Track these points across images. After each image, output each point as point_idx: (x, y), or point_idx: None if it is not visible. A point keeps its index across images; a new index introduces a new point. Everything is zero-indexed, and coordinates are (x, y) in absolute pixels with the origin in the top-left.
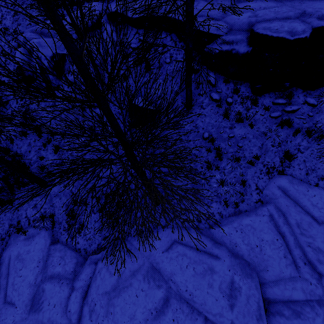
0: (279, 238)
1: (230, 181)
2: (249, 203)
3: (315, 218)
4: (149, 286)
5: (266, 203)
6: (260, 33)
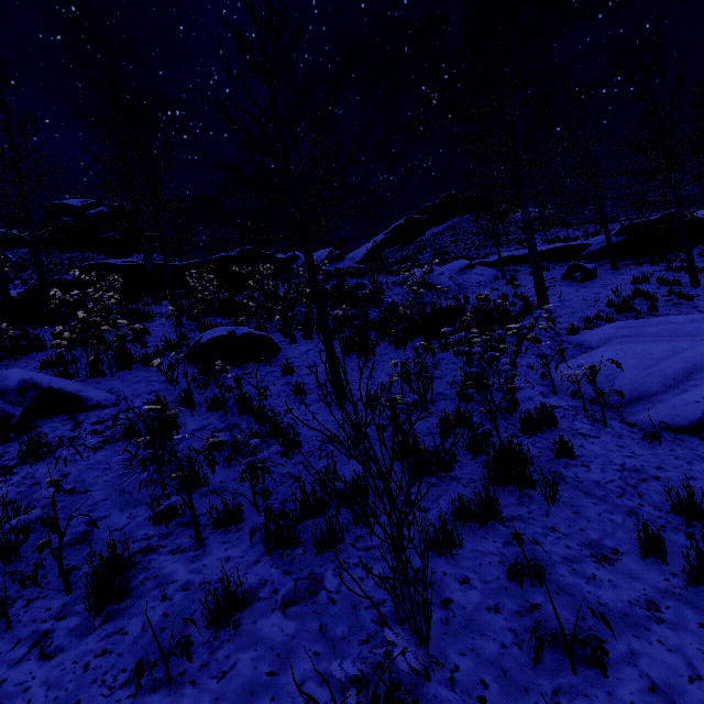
0: None
1: None
2: None
3: None
4: None
5: None
6: (627, 225)
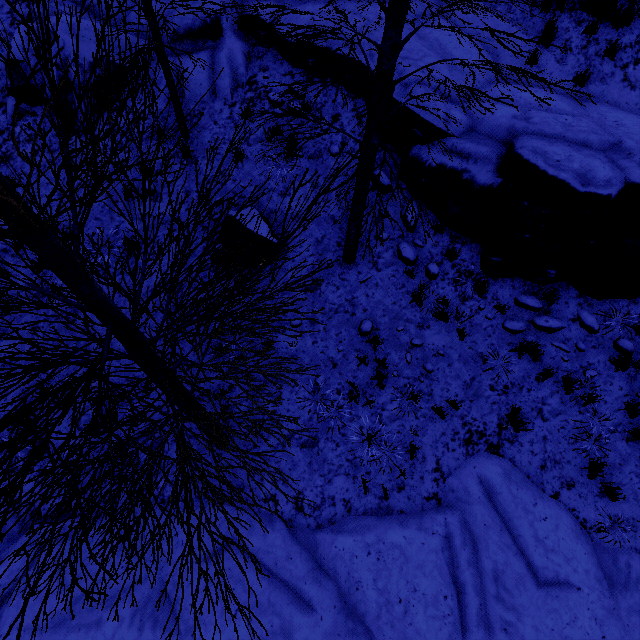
0: (450, 594)
1: (386, 439)
2: (413, 497)
3: (534, 570)
4: (139, 638)
5: (447, 507)
6: (524, 158)
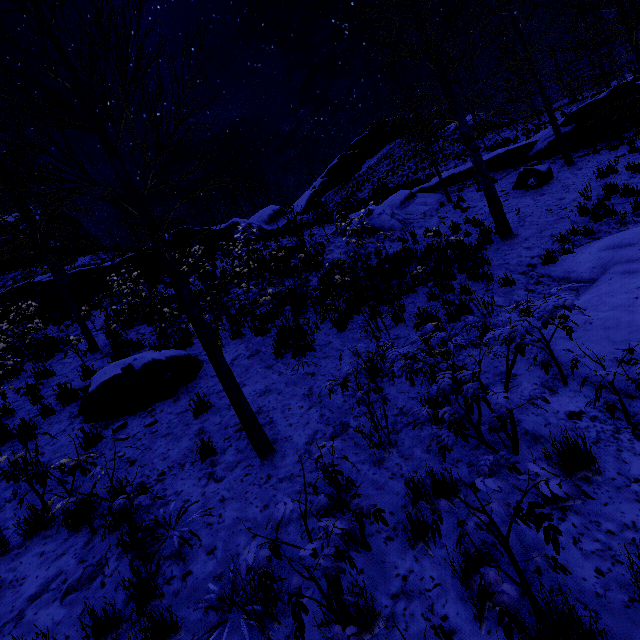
0: None
1: None
2: None
3: None
4: None
5: None
6: (574, 111)
